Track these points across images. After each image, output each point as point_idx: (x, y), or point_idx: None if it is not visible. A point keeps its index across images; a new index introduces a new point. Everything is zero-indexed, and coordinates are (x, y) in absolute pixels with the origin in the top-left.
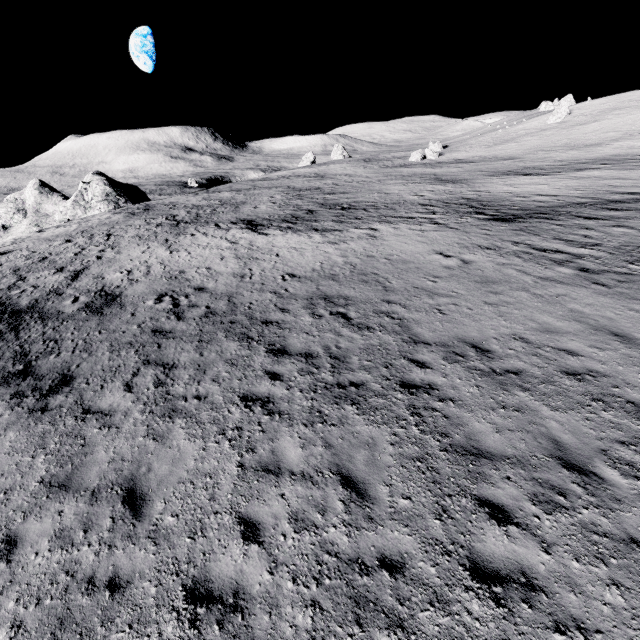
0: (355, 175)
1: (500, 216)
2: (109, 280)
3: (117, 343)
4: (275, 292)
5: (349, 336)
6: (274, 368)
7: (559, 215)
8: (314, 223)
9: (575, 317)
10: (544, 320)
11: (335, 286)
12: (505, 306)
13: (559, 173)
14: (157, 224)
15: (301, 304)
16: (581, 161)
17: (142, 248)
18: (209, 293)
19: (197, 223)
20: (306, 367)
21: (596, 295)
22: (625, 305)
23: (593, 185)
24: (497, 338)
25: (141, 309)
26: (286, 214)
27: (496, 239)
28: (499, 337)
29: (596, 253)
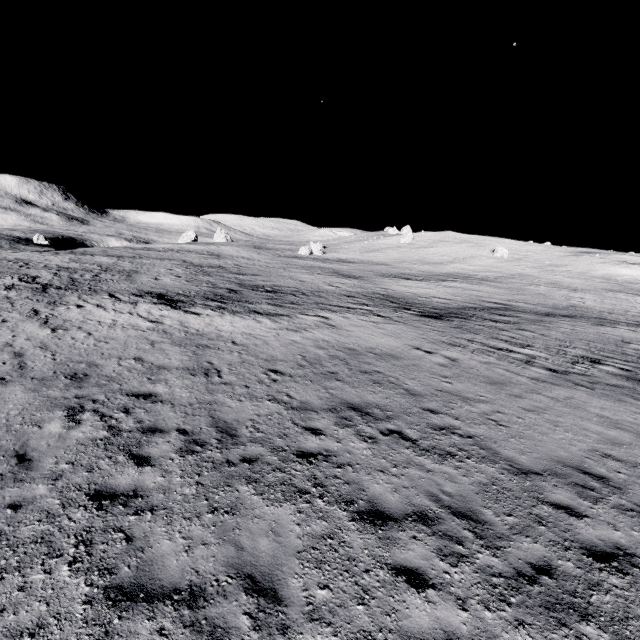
0: (253, 259)
1: (427, 313)
2: None
3: (7, 544)
4: (276, 399)
5: (441, 471)
6: (397, 557)
7: (470, 316)
8: (249, 304)
9: (612, 423)
10: (595, 429)
11: (349, 389)
12: (545, 413)
13: (432, 281)
14: (6, 286)
15: (330, 419)
16: (438, 274)
17: None
18: (168, 403)
19: (78, 290)
20: (443, 544)
21: (594, 397)
22: (626, 408)
23: (465, 293)
24: (589, 457)
25: (39, 443)
26: (204, 291)
27: (449, 336)
28: (589, 455)
29: (539, 354)
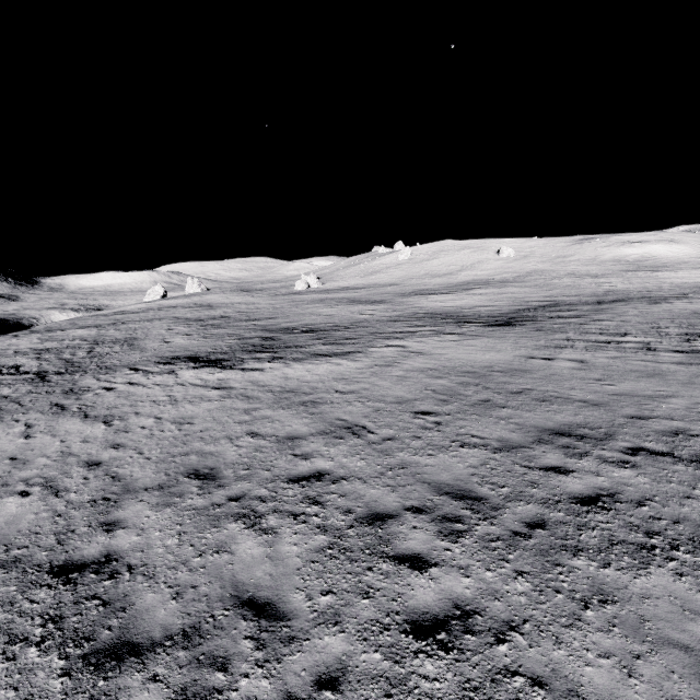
0: (252, 303)
1: (492, 322)
2: (6, 524)
3: None
4: (468, 444)
5: None
6: None
7: (535, 317)
8: (303, 348)
9: None
10: None
11: (527, 414)
12: None
13: (457, 292)
14: None
15: (553, 452)
16: (456, 284)
17: (11, 429)
18: (354, 479)
19: (87, 371)
20: None
21: None
22: None
23: (501, 298)
24: None
25: (254, 575)
26: (236, 344)
27: (543, 339)
28: None
29: (646, 339)
